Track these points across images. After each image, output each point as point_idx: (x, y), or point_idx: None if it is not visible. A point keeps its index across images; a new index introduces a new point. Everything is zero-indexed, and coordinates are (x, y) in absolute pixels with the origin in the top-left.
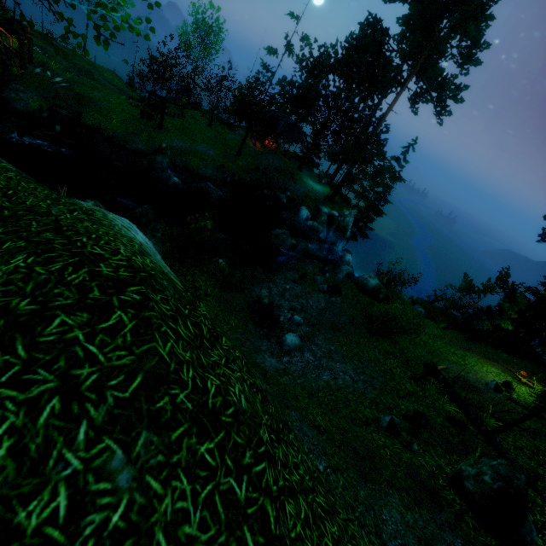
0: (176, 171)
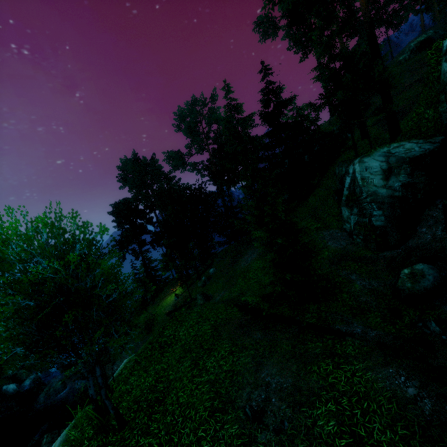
0: None
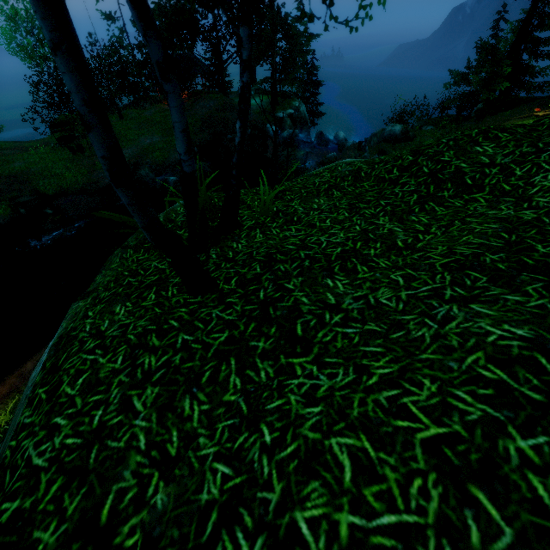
0: (160, 174)
